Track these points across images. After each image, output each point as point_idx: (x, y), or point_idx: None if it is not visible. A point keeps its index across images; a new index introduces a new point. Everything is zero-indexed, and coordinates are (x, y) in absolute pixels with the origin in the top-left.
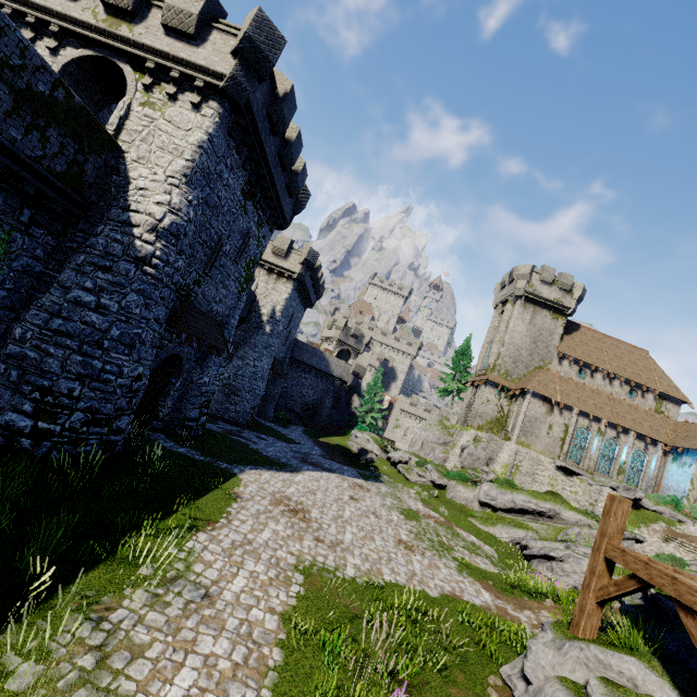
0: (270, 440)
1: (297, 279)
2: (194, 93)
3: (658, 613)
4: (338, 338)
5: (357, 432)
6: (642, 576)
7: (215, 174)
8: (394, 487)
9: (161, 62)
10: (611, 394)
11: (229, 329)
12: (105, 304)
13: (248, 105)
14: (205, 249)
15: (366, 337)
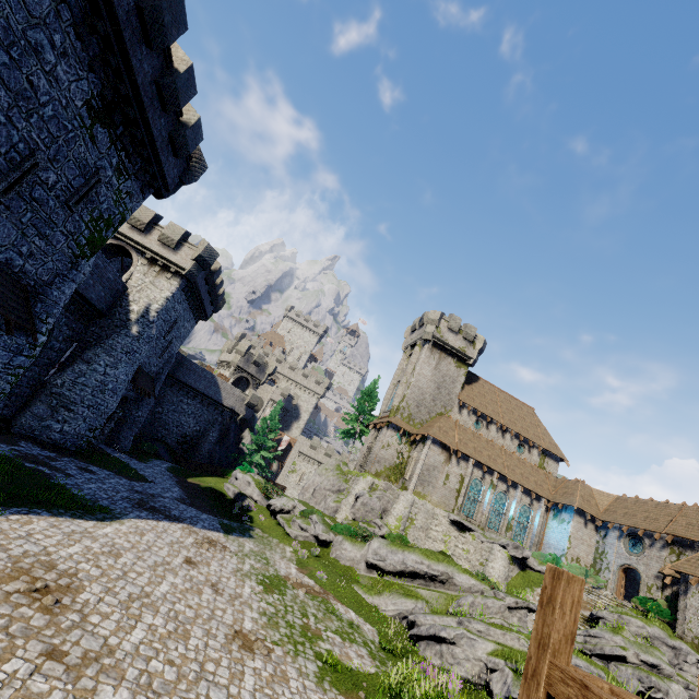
0: (102, 474)
1: (186, 277)
2: None
3: None
4: (237, 363)
5: (238, 473)
6: None
7: (23, 40)
8: (266, 543)
9: None
10: (503, 447)
11: (47, 303)
12: None
13: None
14: None
15: (270, 366)
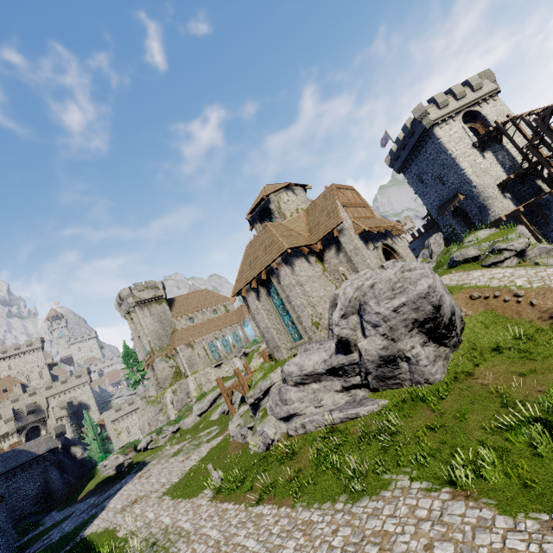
0: (55, 531)
1: None
2: None
3: None
4: (15, 427)
5: (104, 463)
6: (230, 391)
7: None
8: (158, 456)
9: None
10: (208, 319)
11: None
12: None
13: None
14: None
15: (42, 404)
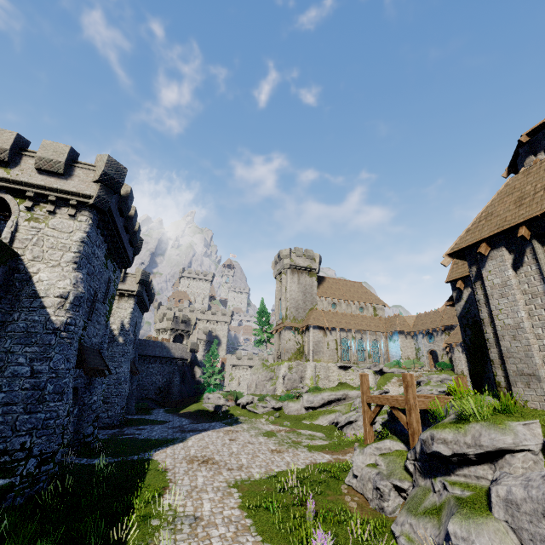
0: (148, 428)
1: (137, 295)
2: (68, 207)
3: (393, 419)
4: (170, 327)
5: (209, 395)
6: (379, 403)
7: (91, 254)
8: (251, 422)
9: (39, 192)
10: (352, 313)
11: (103, 352)
12: (37, 369)
13: (109, 208)
14: (87, 303)
15: (192, 319)
